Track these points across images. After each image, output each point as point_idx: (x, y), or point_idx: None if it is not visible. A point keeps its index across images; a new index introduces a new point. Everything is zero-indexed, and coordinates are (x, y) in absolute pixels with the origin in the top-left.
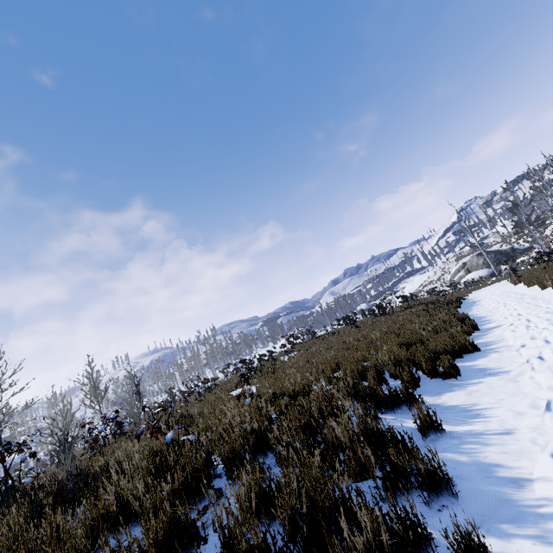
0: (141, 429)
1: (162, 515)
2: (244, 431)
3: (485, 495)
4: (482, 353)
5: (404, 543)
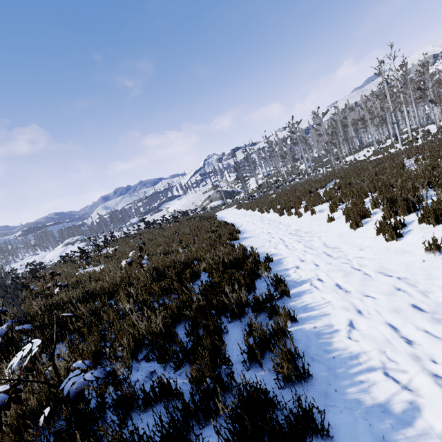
0: (129, 260)
1: (188, 270)
2: (175, 259)
3: (264, 255)
4: (243, 233)
5: (258, 258)
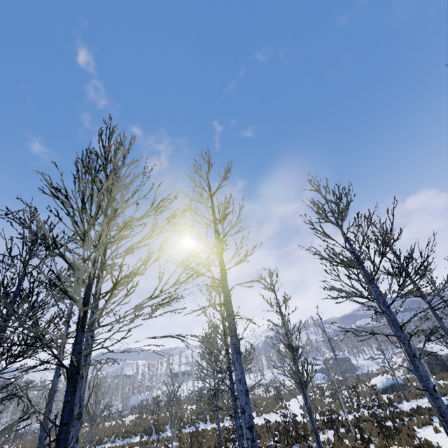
0: None
1: None
2: None
3: None
4: None
5: None
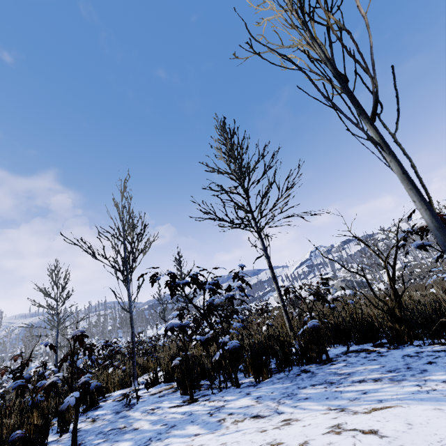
0: (384, 287)
1: None
2: None
3: None
4: None
5: None
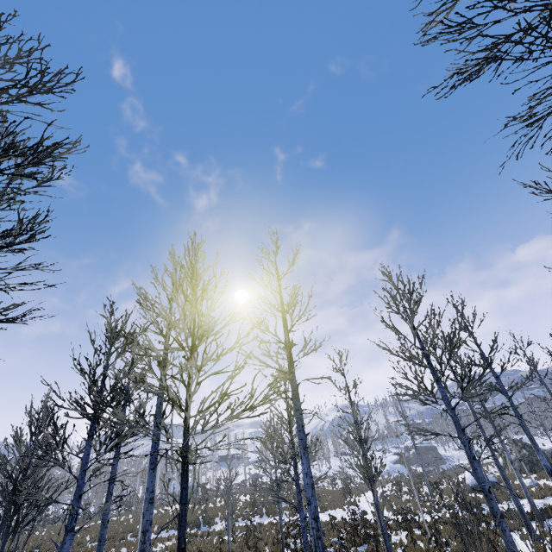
0: None
1: None
2: None
3: None
4: None
5: None
